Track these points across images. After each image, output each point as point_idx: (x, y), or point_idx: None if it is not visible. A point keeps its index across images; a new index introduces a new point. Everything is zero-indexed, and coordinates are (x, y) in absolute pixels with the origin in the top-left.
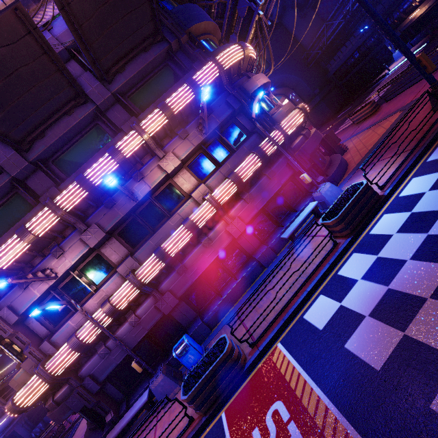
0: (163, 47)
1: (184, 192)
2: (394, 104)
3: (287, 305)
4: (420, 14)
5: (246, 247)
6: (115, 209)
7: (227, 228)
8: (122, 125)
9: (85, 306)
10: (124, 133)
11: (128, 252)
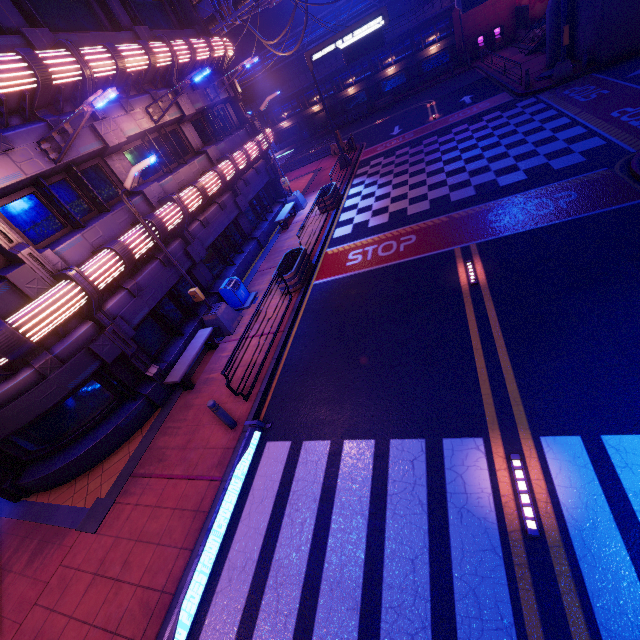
0: None
1: (190, 147)
2: (301, 171)
3: (318, 238)
4: (287, 126)
5: (244, 228)
6: (132, 116)
7: (236, 199)
8: (136, 26)
9: (104, 221)
10: (135, 36)
11: (142, 180)
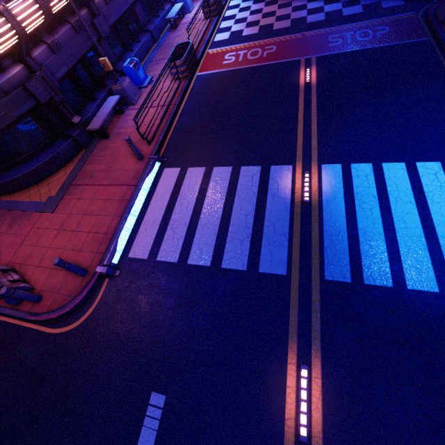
0: None
1: None
2: None
3: (202, 39)
4: None
5: (140, 18)
6: None
7: None
8: None
9: None
10: None
11: None
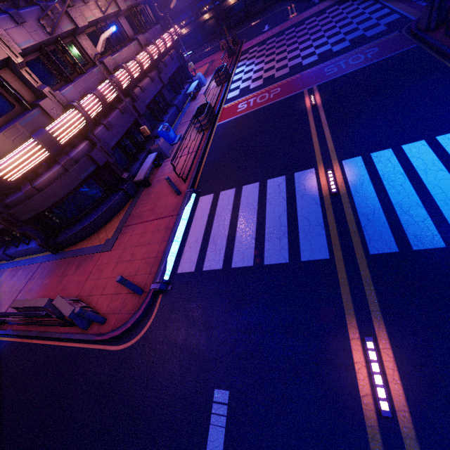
0: None
1: (126, 35)
2: (200, 64)
3: (217, 100)
4: (185, 32)
5: (167, 98)
6: (88, 7)
7: (160, 75)
8: None
9: (84, 78)
10: None
11: (100, 55)
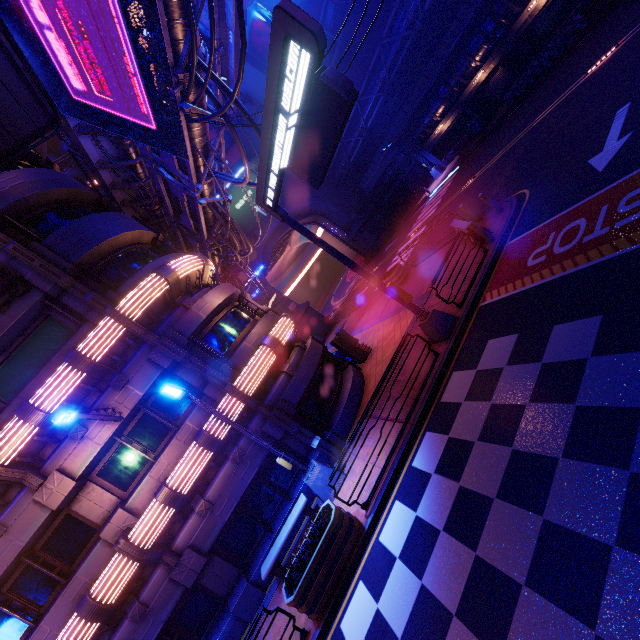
0: (34, 299)
1: (95, 522)
2: (417, 280)
3: None
4: (445, 129)
5: (216, 586)
6: None
7: (172, 574)
8: None
9: None
10: None
11: None
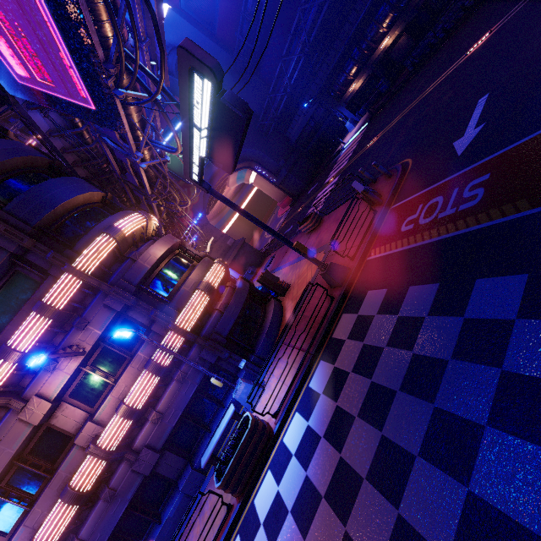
0: (2, 258)
1: (70, 432)
2: (327, 228)
3: None
4: (358, 87)
5: (169, 473)
6: None
7: (133, 467)
8: None
9: None
10: None
11: None
